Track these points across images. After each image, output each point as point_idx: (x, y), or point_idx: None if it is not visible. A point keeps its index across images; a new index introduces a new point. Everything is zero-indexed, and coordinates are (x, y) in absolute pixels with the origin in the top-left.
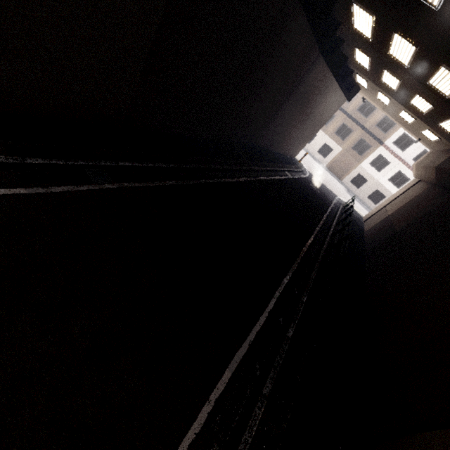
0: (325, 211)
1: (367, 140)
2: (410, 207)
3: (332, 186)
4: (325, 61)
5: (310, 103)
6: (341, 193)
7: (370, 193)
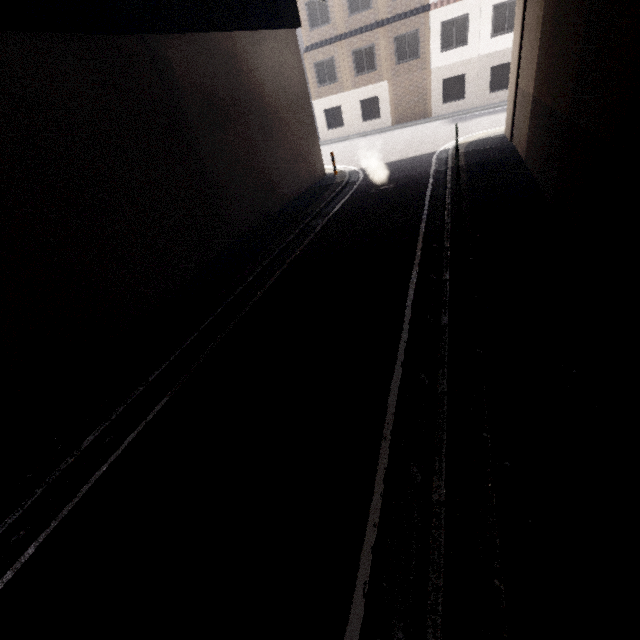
0: (418, 212)
1: (403, 30)
2: (551, 44)
3: (419, 143)
4: (169, 34)
5: (239, 102)
6: (440, 136)
7: (487, 82)
